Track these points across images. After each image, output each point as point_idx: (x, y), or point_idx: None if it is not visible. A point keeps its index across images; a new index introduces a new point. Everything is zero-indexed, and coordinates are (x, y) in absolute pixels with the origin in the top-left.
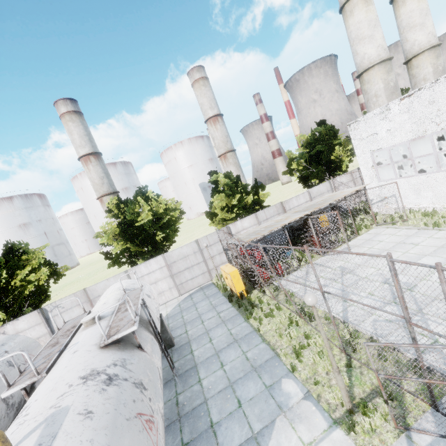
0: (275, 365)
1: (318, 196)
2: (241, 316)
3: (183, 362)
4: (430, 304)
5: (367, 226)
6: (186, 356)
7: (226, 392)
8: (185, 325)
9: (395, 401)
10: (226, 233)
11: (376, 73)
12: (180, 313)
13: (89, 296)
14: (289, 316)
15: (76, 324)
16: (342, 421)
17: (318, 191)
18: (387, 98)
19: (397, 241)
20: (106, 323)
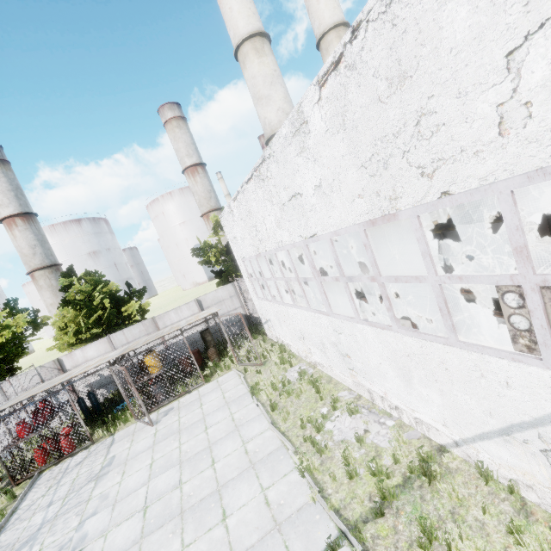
0: None
1: (214, 305)
2: None
3: None
4: None
5: (227, 366)
6: None
7: None
8: None
9: None
10: (53, 370)
11: None
12: None
13: None
14: None
15: None
16: None
17: (214, 299)
18: None
19: (208, 412)
20: None
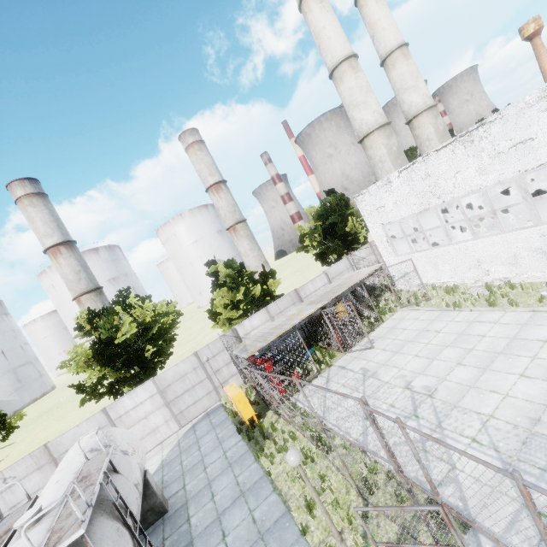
0: (286, 526)
1: (337, 276)
2: (251, 453)
3: (177, 537)
4: (449, 414)
5: (391, 309)
6: (181, 527)
7: None
8: (183, 476)
9: None
10: (232, 338)
11: (377, 138)
12: (179, 457)
13: (52, 454)
14: (303, 450)
15: (12, 525)
16: None
17: (336, 271)
18: (392, 163)
19: (420, 328)
20: (49, 521)
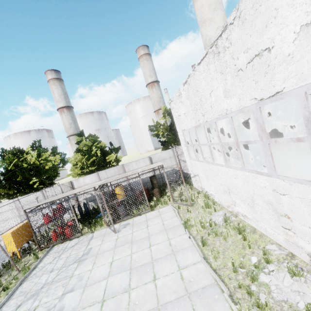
0: None
1: (159, 161)
2: None
3: None
4: None
5: (165, 202)
6: None
7: None
8: None
9: None
10: (68, 187)
11: None
12: None
13: None
14: None
15: None
16: None
17: (160, 157)
18: None
19: (151, 232)
20: None
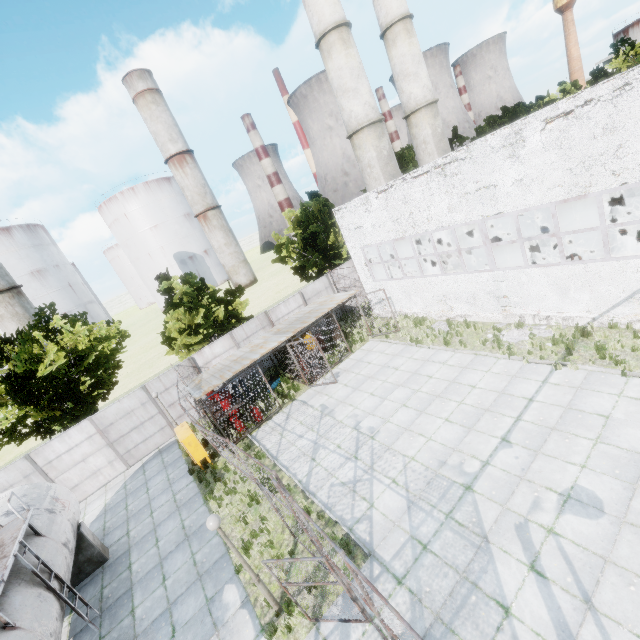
0: (223, 567)
1: (314, 297)
2: (201, 495)
3: (116, 584)
4: (382, 456)
5: (362, 339)
6: (121, 574)
7: (161, 620)
8: (127, 522)
9: (319, 588)
10: (189, 368)
11: (367, 138)
12: (125, 501)
13: None
14: (249, 494)
15: None
16: (269, 627)
17: (313, 291)
18: (381, 170)
19: (383, 363)
20: None
